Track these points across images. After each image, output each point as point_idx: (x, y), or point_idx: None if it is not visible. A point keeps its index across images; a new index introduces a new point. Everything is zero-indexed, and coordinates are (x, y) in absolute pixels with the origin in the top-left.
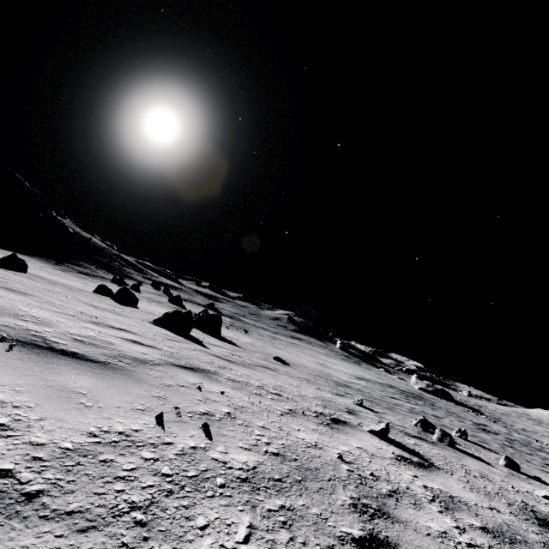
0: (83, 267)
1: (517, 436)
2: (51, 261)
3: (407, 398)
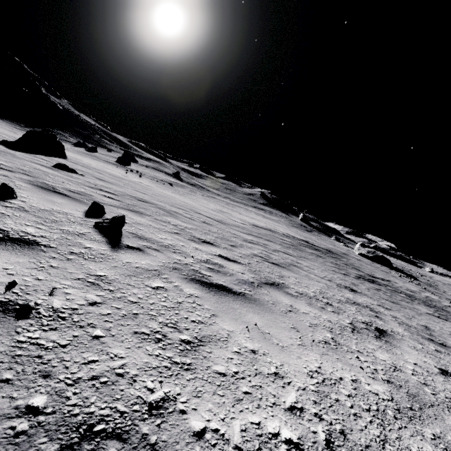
0: (56, 133)
1: (426, 295)
2: (20, 124)
3: (297, 245)
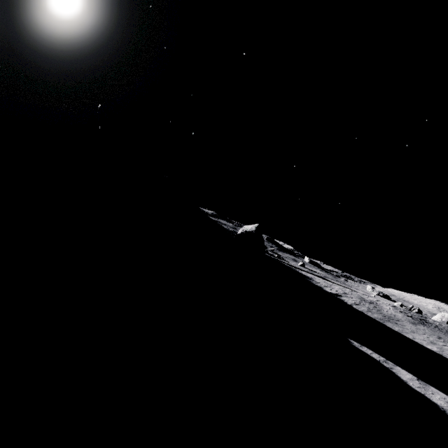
0: None
1: None
2: None
3: None
